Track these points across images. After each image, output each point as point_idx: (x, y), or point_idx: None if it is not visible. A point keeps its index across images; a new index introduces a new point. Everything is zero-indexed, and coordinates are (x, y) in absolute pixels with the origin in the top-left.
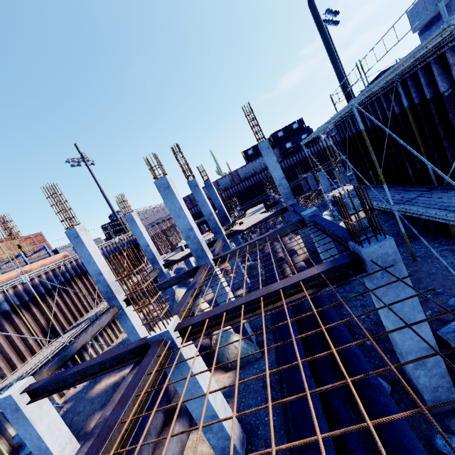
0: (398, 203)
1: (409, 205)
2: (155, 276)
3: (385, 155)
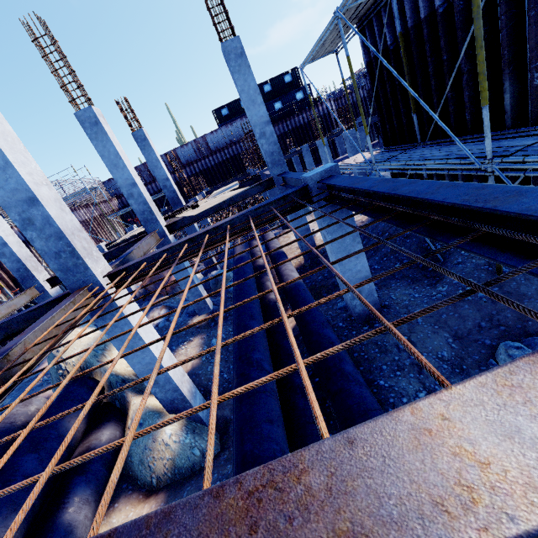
0: (497, 157)
1: (535, 155)
2: (23, 304)
3: (455, 74)
